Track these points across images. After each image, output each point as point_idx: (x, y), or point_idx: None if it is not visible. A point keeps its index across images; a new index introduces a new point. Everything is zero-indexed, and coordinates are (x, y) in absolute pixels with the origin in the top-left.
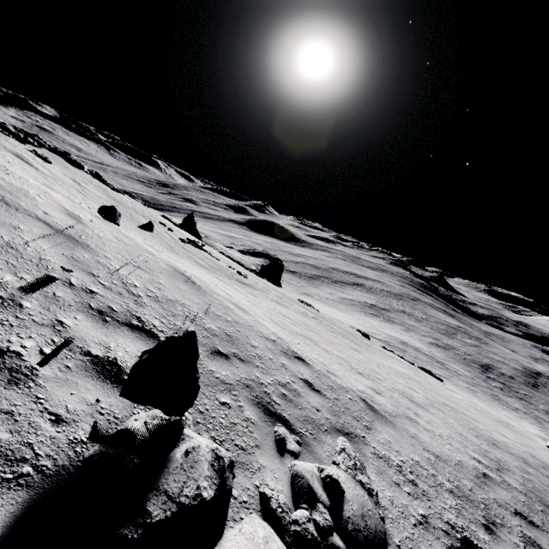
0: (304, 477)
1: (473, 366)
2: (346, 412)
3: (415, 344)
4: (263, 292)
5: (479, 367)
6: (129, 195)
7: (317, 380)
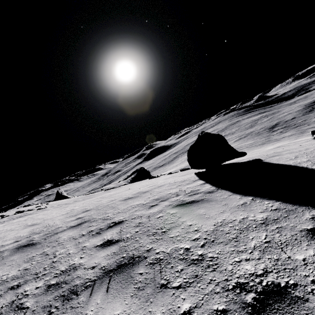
0: None
1: (262, 133)
2: None
3: None
4: (40, 211)
5: (267, 130)
6: (25, 206)
7: None
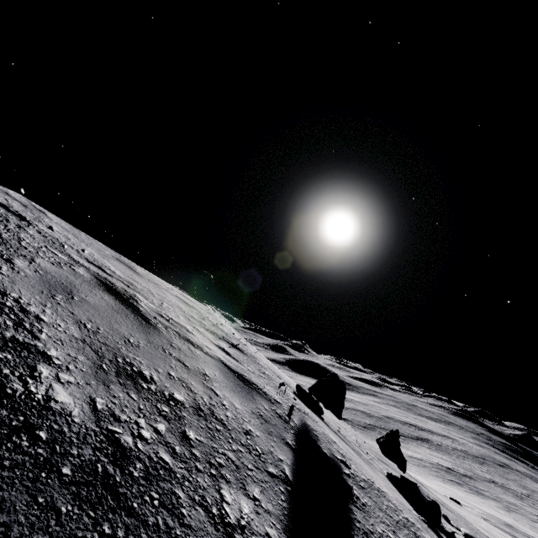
0: (472, 536)
1: None
2: (478, 534)
3: (526, 530)
4: None
5: None
6: None
7: (443, 503)
